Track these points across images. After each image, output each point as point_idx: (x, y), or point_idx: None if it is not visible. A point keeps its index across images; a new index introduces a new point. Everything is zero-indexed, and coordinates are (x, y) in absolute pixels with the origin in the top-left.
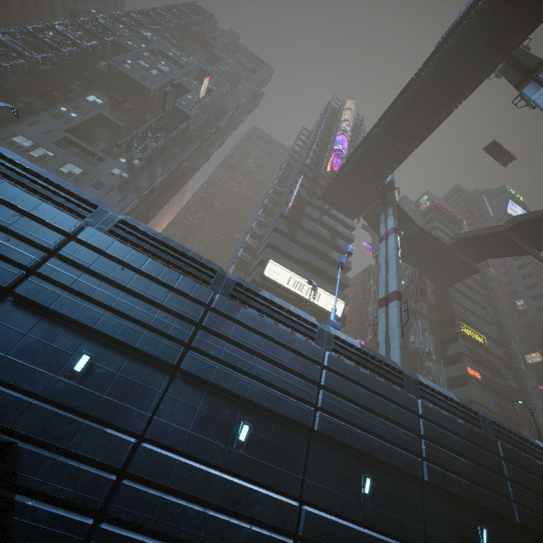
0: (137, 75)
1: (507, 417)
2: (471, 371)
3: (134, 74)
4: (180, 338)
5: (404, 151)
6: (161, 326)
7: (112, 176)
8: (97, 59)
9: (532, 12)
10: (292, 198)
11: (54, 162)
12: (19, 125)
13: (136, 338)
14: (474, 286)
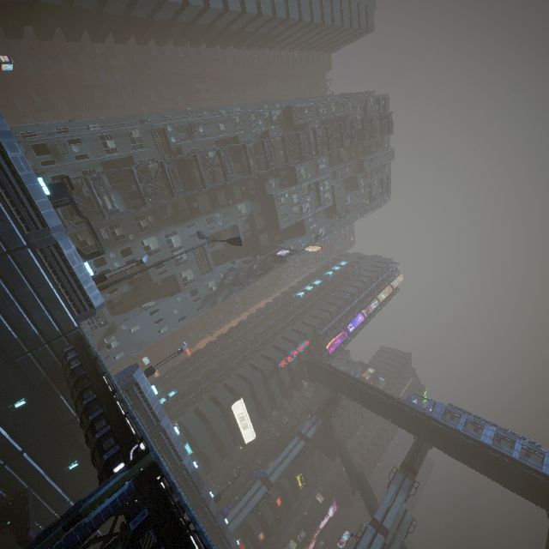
0: (282, 212)
1: (272, 528)
2: (279, 500)
3: (281, 210)
4: None
5: (358, 401)
6: None
7: (207, 288)
8: (271, 175)
9: (441, 447)
10: (290, 355)
11: (183, 266)
12: (183, 225)
13: None
14: None
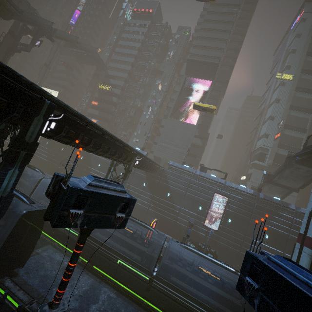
0: None
1: (101, 115)
2: (94, 102)
3: None
4: None
5: None
6: None
7: None
8: None
9: None
10: None
11: None
12: None
13: None
14: (128, 60)
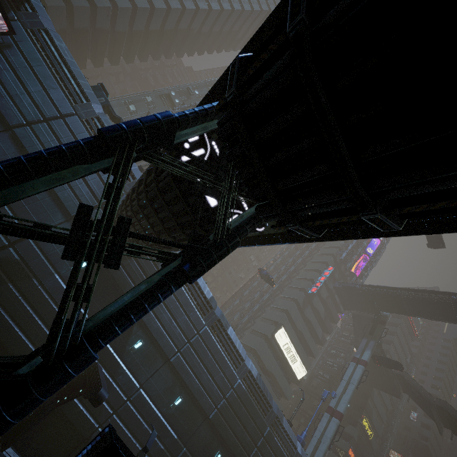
0: None
1: None
2: (350, 451)
3: None
4: (248, 452)
5: (408, 313)
6: (245, 444)
7: None
8: None
9: None
10: (318, 282)
11: None
12: None
13: (236, 449)
14: None
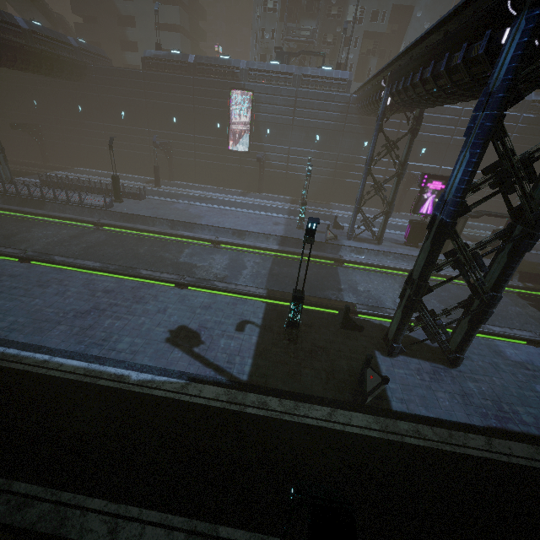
0: None
1: None
2: None
3: None
4: None
5: None
6: None
7: None
8: None
9: None
10: None
11: None
12: None
13: None
14: None
